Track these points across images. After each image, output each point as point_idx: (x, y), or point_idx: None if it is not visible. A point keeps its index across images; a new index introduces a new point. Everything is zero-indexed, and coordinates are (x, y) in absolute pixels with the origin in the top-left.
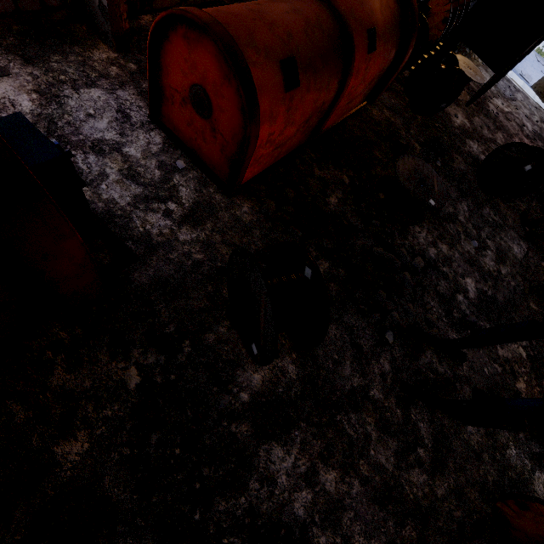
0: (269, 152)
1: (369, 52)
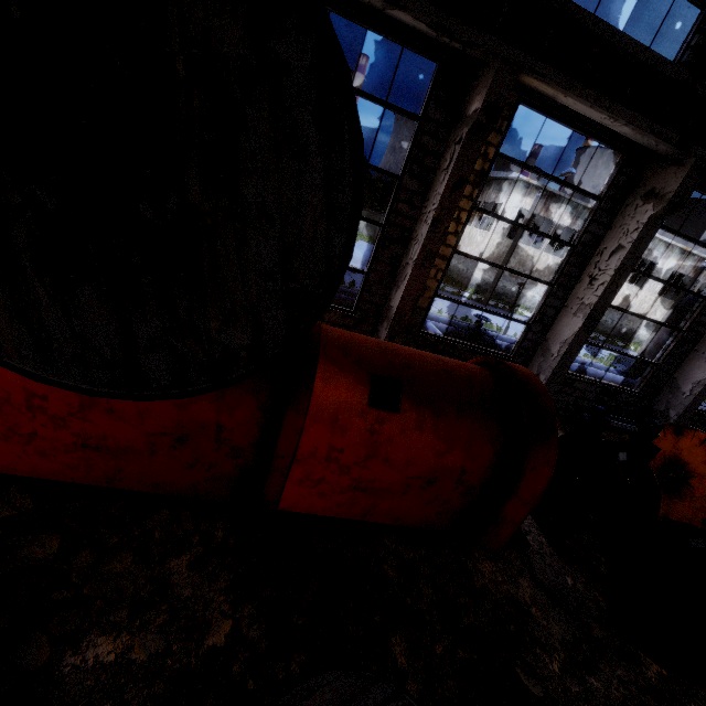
0: (64, 441)
1: (373, 404)
